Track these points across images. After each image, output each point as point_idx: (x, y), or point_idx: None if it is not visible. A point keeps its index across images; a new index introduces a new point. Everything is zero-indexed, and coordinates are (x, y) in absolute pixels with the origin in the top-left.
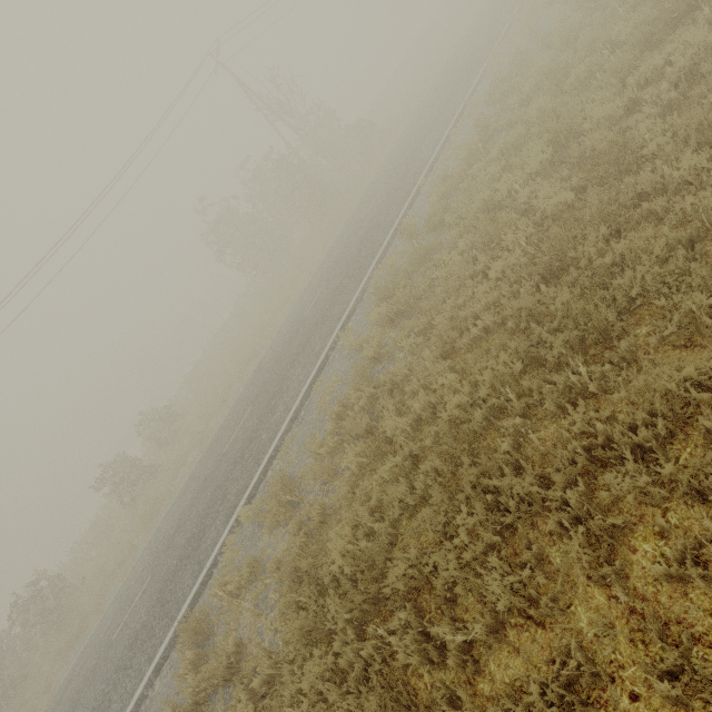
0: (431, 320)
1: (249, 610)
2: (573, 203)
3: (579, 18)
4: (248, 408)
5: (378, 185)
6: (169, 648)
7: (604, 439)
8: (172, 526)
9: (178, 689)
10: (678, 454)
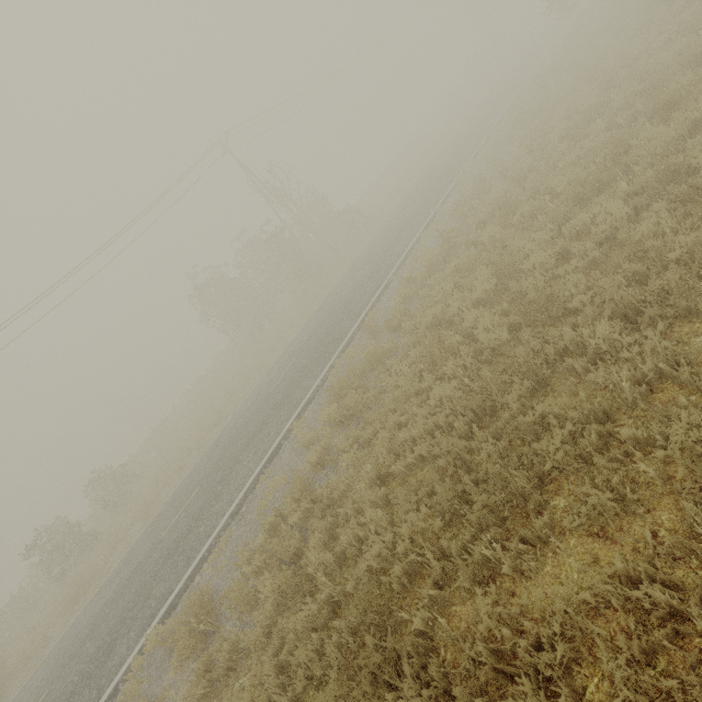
0: (375, 432)
1: None
2: (509, 338)
3: (529, 160)
4: (196, 488)
5: (356, 269)
6: None
7: (512, 643)
8: (88, 624)
9: None
10: (585, 682)
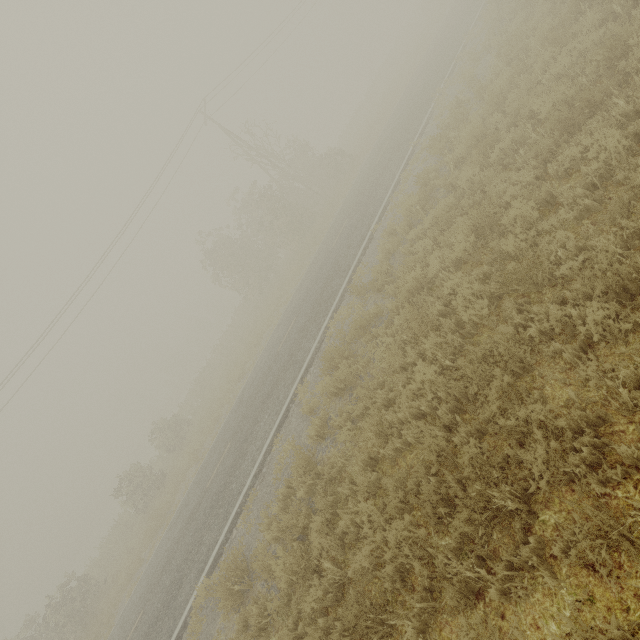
0: (366, 406)
1: None
2: (491, 310)
3: (508, 75)
4: (228, 443)
5: (343, 217)
6: None
7: None
8: (164, 557)
9: None
10: None
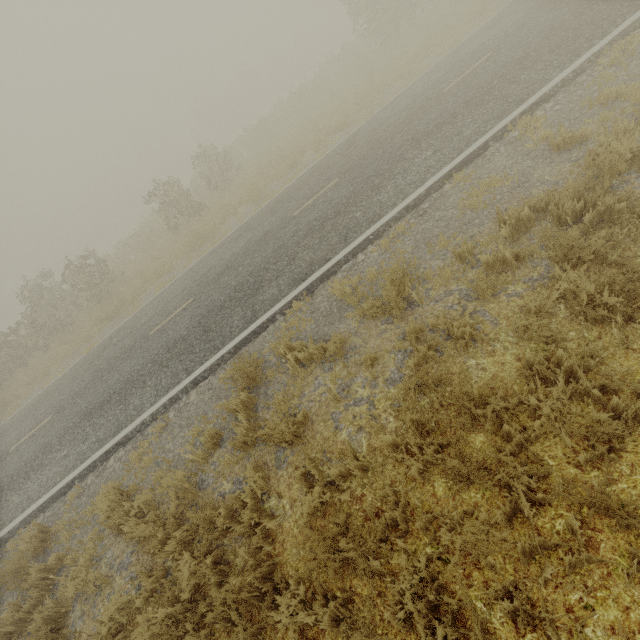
0: None
1: (331, 392)
2: None
3: None
4: (333, 179)
5: None
6: (209, 371)
7: None
8: (220, 265)
9: (218, 413)
10: None
